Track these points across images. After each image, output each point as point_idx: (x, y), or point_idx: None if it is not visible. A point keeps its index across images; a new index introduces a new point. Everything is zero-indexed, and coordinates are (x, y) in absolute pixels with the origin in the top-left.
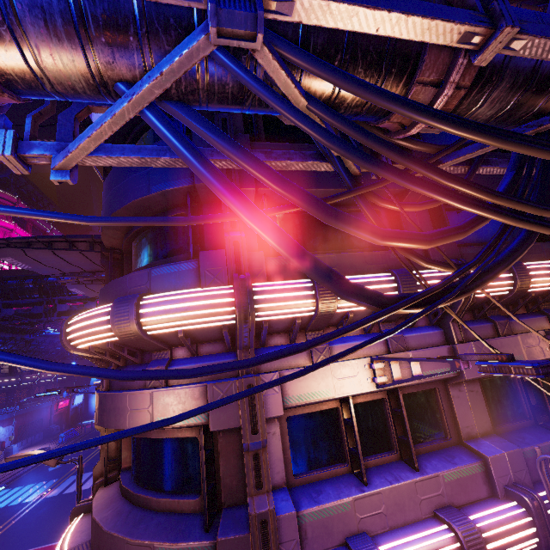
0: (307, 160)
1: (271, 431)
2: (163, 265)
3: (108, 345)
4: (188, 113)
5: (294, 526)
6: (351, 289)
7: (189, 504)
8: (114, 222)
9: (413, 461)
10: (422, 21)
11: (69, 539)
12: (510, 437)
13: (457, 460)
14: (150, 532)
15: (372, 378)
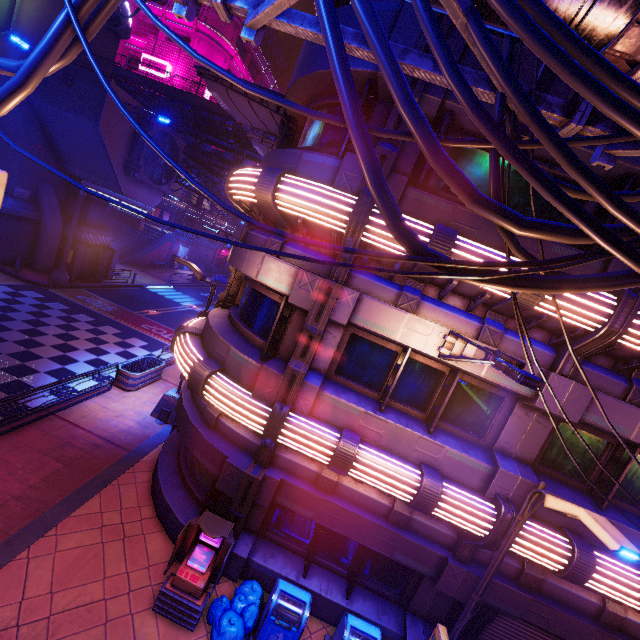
0: (478, 85)
1: (333, 334)
2: (313, 153)
3: (251, 204)
4: None
5: (313, 394)
6: (400, 228)
7: (260, 341)
8: (264, 96)
9: (432, 426)
10: None
11: (193, 323)
12: (544, 478)
13: (472, 452)
14: (232, 340)
15: (439, 346)
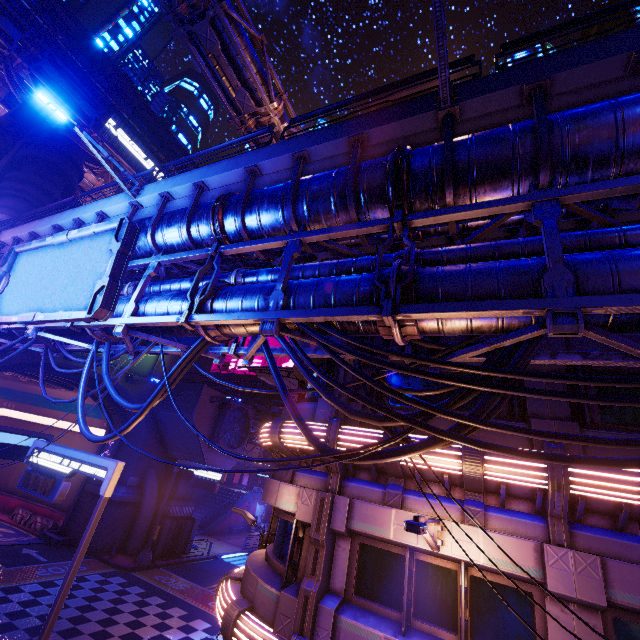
0: None
1: (342, 546)
2: (303, 403)
3: (270, 446)
4: (281, 342)
5: (330, 620)
6: (310, 440)
7: (284, 569)
8: (247, 389)
9: None
10: (343, 317)
11: (239, 570)
12: None
13: None
14: (261, 573)
15: None
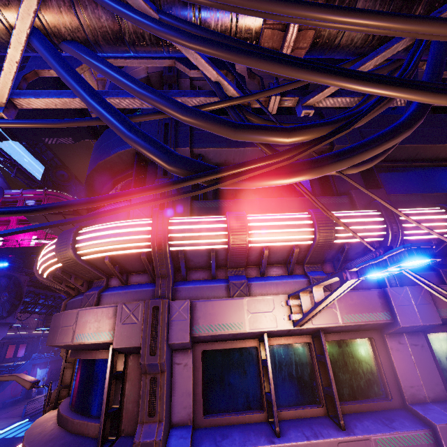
0: (200, 96)
1: (183, 362)
2: (107, 206)
3: (57, 270)
4: (77, 47)
5: None
6: (174, 157)
7: (95, 427)
8: None
9: (338, 416)
10: None
11: None
12: None
13: (396, 424)
14: None
15: (288, 315)
